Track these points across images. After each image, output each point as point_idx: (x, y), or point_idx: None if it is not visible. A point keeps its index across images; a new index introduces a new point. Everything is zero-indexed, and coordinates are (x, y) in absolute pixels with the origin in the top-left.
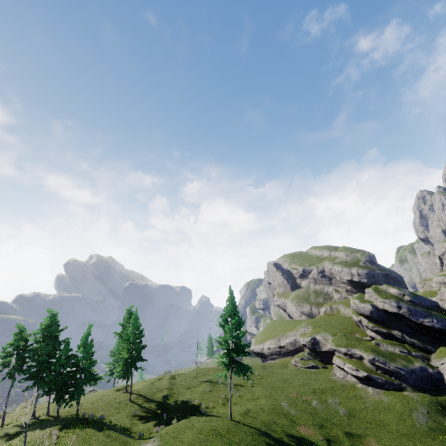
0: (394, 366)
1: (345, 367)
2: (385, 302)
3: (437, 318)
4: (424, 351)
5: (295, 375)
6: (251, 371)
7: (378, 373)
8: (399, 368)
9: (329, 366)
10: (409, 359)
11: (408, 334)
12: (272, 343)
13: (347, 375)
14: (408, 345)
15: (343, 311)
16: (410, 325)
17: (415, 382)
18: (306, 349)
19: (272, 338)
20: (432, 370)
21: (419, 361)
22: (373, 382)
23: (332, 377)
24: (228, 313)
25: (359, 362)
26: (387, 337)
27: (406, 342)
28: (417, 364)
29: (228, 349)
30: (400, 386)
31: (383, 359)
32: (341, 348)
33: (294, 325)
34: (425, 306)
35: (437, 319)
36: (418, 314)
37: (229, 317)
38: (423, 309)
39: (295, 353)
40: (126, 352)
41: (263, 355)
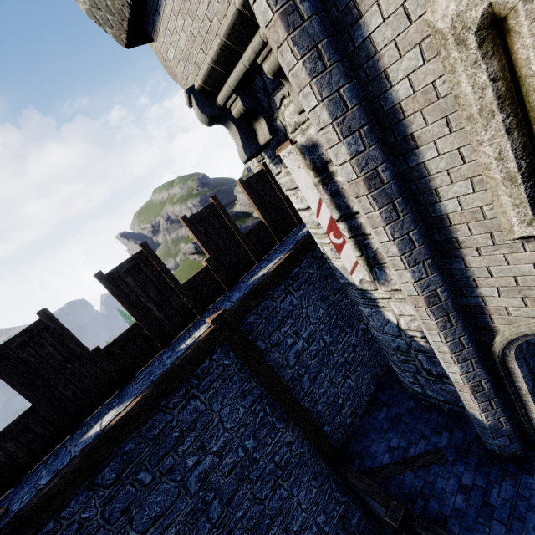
0: None
1: None
2: None
3: None
4: None
5: None
6: None
7: None
8: None
9: None
10: None
11: None
12: None
13: None
14: None
15: None
16: None
17: None
18: None
19: None
20: None
21: None
22: None
23: None
24: None
25: None
26: None
27: None
28: None
29: None
30: None
31: None
32: None
33: None
34: None
35: None
36: None
37: None
38: None
39: None
40: None
41: None
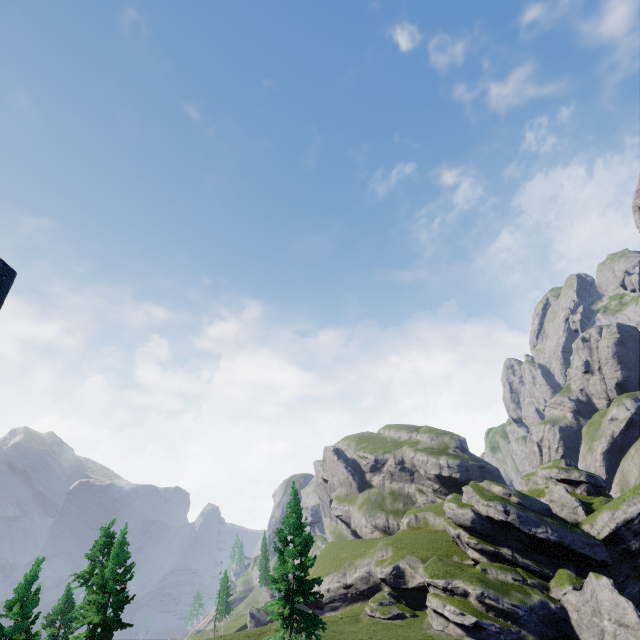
0: (508, 604)
1: (445, 611)
2: (490, 505)
3: (552, 527)
4: (540, 577)
5: (373, 632)
6: (323, 627)
7: (490, 617)
8: (516, 606)
9: (420, 614)
10: (525, 590)
11: (520, 553)
12: (334, 580)
13: (448, 624)
14: (521, 569)
15: (432, 522)
16: (521, 539)
17: (537, 626)
18: (385, 587)
19: (333, 571)
20: (554, 605)
21: (537, 592)
22: (484, 633)
23: (427, 630)
24: (289, 526)
25: (463, 601)
26: (495, 559)
27: (519, 565)
28: (535, 597)
29: (288, 590)
30: (519, 635)
31: (495, 594)
32: (438, 580)
33: (365, 547)
34: (536, 511)
35: (552, 528)
36: (530, 522)
37: (290, 533)
38: (534, 515)
39: (368, 595)
40: (95, 611)
41: (319, 602)
